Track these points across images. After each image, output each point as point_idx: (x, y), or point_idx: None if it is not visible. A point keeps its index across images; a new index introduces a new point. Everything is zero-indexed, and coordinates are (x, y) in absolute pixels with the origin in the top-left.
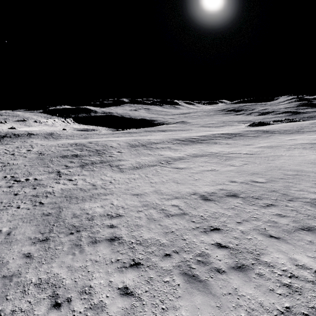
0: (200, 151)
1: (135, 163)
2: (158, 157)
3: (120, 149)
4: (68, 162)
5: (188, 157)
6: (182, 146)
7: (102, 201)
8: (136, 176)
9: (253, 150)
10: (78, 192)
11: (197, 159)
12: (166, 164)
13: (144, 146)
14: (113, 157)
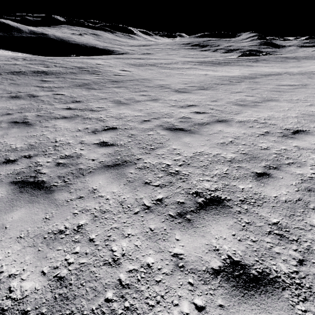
0: (255, 71)
1: (186, 82)
2: (206, 76)
3: (119, 67)
4: (38, 81)
5: (259, 76)
6: (213, 67)
7: None
8: (247, 97)
9: None
10: (171, 136)
11: (282, 76)
12: (248, 82)
13: (154, 65)
14: (125, 75)
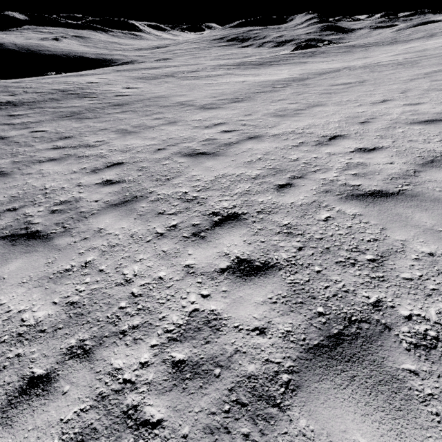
0: (309, 70)
1: (215, 94)
2: (244, 83)
3: (122, 84)
4: (3, 117)
5: (312, 76)
6: (255, 70)
7: (372, 156)
8: (289, 105)
9: (401, 56)
10: (190, 162)
11: (339, 73)
12: (296, 85)
13: (172, 76)
14: (131, 95)
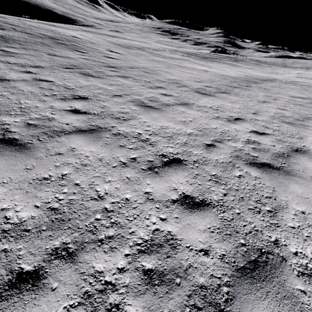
0: (247, 73)
1: (196, 79)
2: (209, 73)
3: (104, 46)
4: None
5: (258, 80)
6: (204, 62)
7: None
8: (283, 111)
9: (307, 80)
10: (270, 180)
11: (279, 84)
12: (258, 87)
13: (143, 50)
14: (119, 59)
